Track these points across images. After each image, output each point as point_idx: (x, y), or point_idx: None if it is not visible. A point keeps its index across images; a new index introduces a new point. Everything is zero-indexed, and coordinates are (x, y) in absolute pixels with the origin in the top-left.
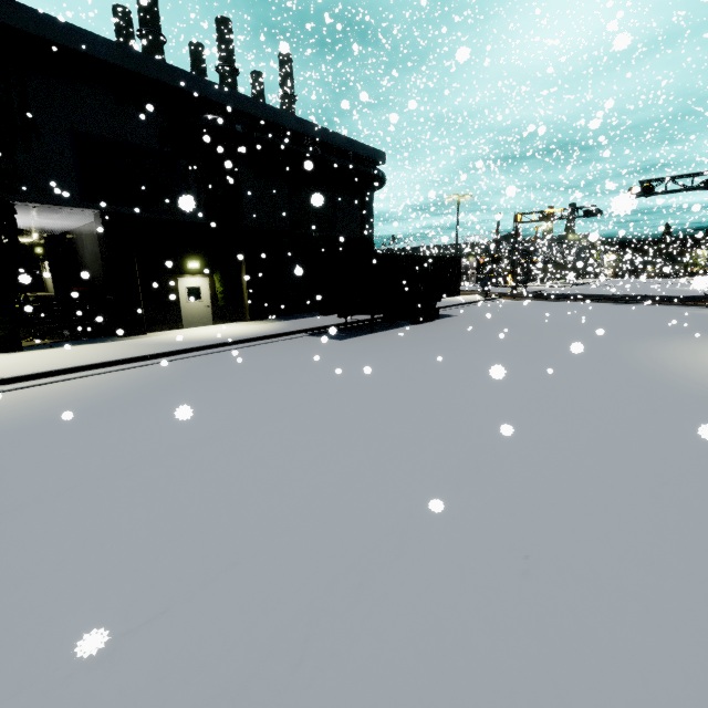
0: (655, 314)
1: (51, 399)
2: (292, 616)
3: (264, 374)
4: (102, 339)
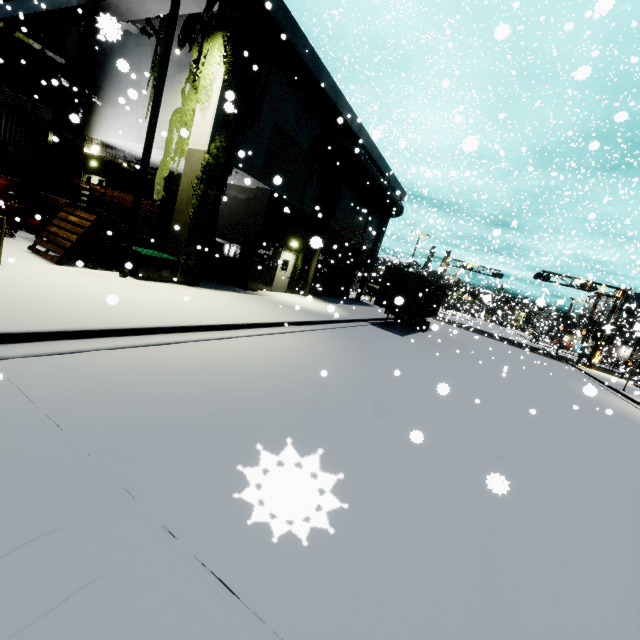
0: (544, 361)
1: (326, 352)
2: None
3: (417, 360)
4: (231, 287)
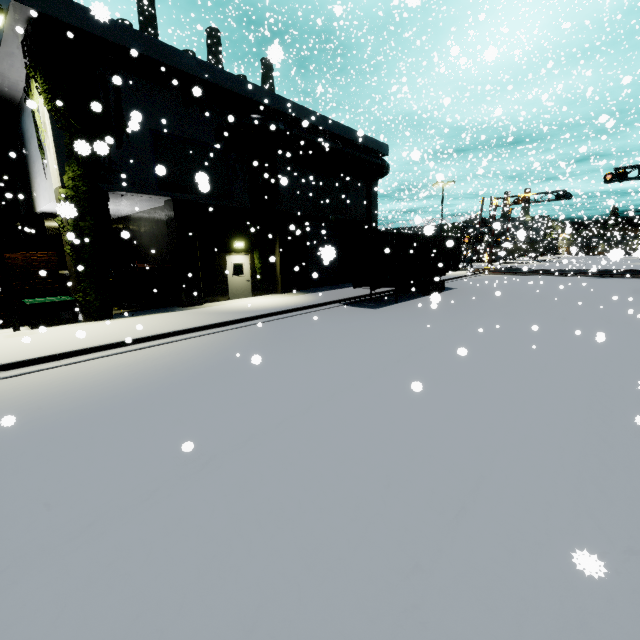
0: (637, 286)
1: (178, 357)
2: (570, 512)
3: (339, 336)
4: (168, 308)
